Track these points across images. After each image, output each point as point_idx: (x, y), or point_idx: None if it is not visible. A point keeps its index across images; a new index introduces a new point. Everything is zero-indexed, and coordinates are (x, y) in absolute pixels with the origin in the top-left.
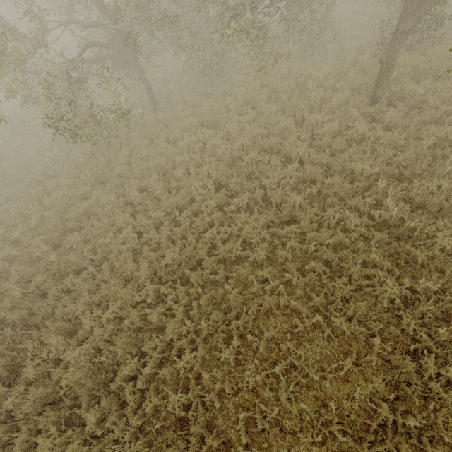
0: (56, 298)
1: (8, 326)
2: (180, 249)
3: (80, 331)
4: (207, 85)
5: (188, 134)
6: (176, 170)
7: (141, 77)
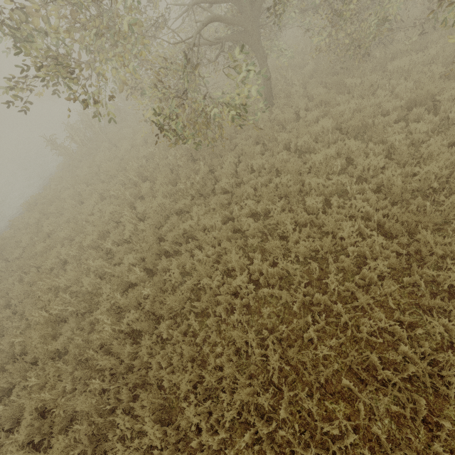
0: (149, 350)
1: (95, 372)
2: (321, 327)
3: (181, 424)
4: (345, 74)
5: (321, 143)
6: (311, 198)
7: (262, 63)
